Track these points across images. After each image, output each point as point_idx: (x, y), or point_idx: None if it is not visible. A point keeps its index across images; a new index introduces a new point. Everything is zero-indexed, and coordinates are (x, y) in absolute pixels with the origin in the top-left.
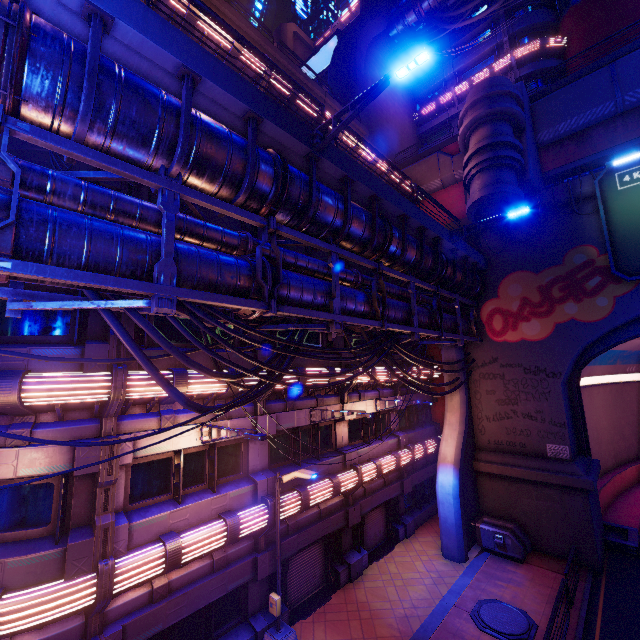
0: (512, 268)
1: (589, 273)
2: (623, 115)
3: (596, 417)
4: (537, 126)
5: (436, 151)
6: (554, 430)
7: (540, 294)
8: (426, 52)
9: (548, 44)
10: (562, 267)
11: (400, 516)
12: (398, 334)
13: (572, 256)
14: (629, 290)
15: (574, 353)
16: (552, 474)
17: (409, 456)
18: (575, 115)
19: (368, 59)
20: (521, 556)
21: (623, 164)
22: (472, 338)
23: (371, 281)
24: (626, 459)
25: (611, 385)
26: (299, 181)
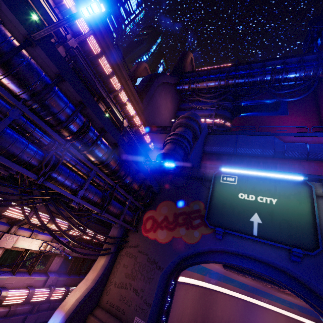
0: (168, 198)
1: (197, 216)
2: (235, 156)
3: (185, 305)
4: (206, 143)
5: (168, 133)
6: (144, 307)
7: (173, 217)
8: (97, 4)
9: (226, 123)
10: (188, 208)
11: None
12: (60, 195)
13: (194, 204)
14: (209, 233)
15: (174, 258)
16: None
17: (45, 295)
18: (220, 146)
19: (162, 87)
20: None
21: (225, 172)
22: (129, 226)
23: (66, 155)
24: None
25: (200, 287)
26: (2, 40)
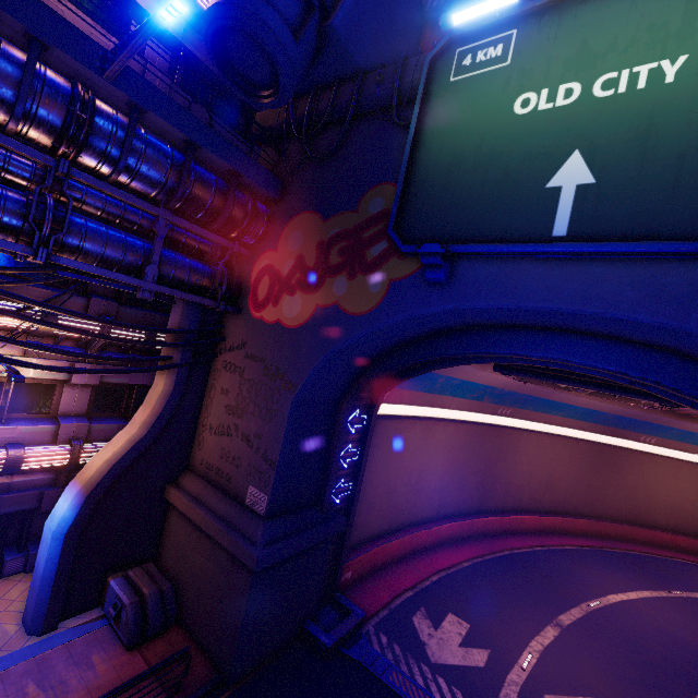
0: (304, 204)
1: (378, 233)
2: None
3: (427, 458)
4: None
5: None
6: (263, 468)
7: (317, 254)
8: None
9: None
10: (354, 215)
11: (38, 539)
12: None
13: (370, 199)
14: (410, 273)
15: (320, 359)
16: (226, 532)
17: (62, 457)
18: None
19: None
20: (127, 642)
21: (472, 30)
22: (197, 298)
23: None
24: (455, 512)
25: (470, 425)
26: None
